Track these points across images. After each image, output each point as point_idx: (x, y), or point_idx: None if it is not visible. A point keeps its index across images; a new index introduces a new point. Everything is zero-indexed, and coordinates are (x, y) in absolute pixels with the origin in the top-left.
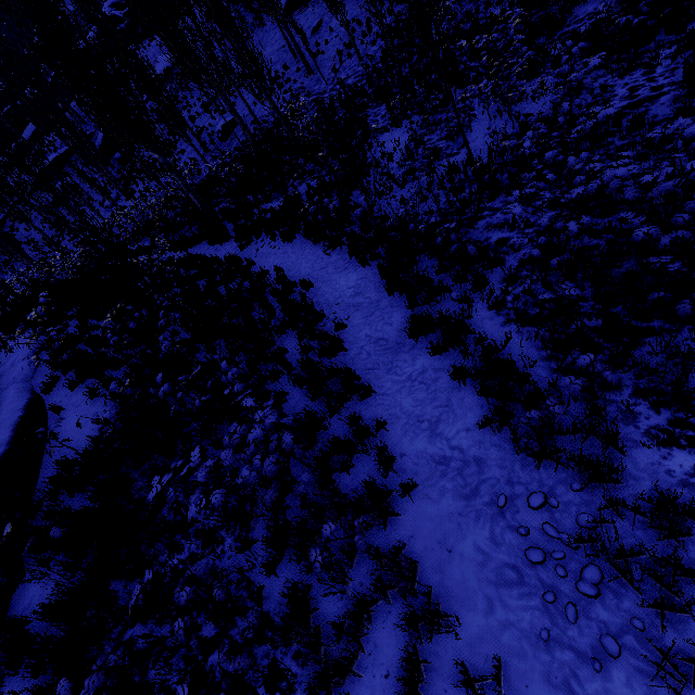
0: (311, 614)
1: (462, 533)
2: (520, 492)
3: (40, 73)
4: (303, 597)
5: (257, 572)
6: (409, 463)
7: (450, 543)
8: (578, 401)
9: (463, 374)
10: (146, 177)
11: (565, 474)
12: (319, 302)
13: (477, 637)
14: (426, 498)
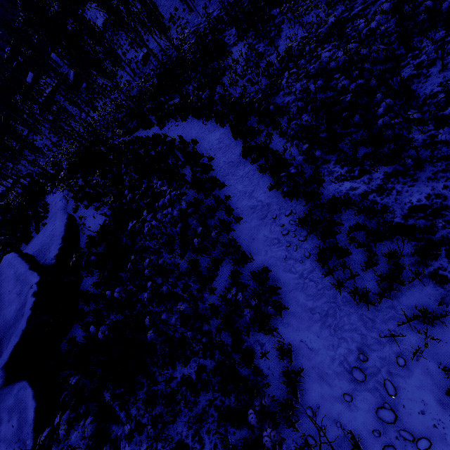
0: (198, 267)
1: (259, 232)
2: (283, 212)
3: (30, 38)
4: (194, 261)
5: (177, 260)
6: (239, 210)
7: (254, 236)
8: (311, 171)
9: (264, 169)
10: (102, 97)
11: (301, 201)
12: (201, 150)
13: (260, 263)
14: (245, 222)
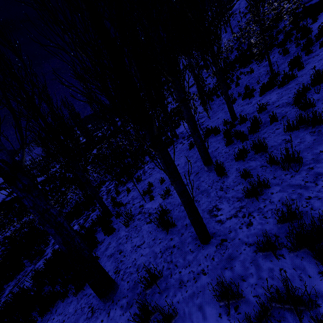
0: None
1: None
2: None
3: None
4: None
5: None
6: None
7: None
8: None
9: None
10: None
11: None
12: None
13: None
14: None
